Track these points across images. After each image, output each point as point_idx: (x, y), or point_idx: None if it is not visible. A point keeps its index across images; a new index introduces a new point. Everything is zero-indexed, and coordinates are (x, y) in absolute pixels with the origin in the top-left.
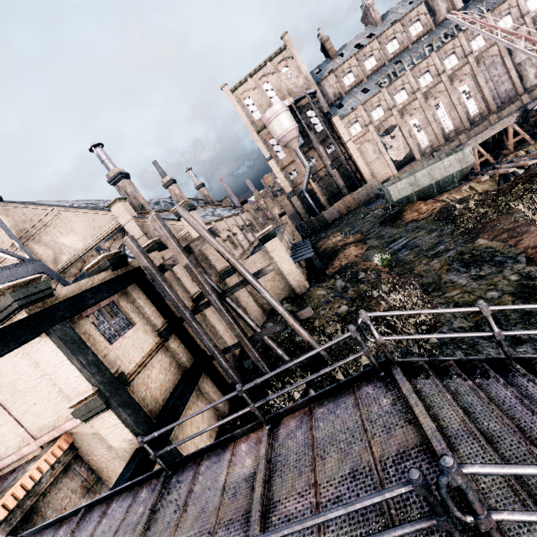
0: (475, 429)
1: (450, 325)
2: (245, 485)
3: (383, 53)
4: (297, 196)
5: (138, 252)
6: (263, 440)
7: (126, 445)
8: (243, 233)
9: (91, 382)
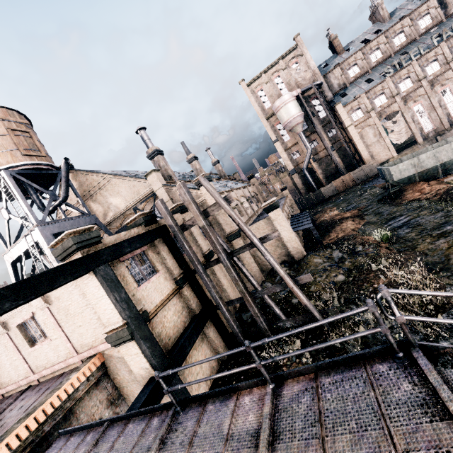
0: None
1: None
2: (248, 440)
3: (390, 46)
4: (297, 174)
5: (166, 213)
6: (266, 398)
7: (143, 372)
8: (249, 203)
9: (122, 315)
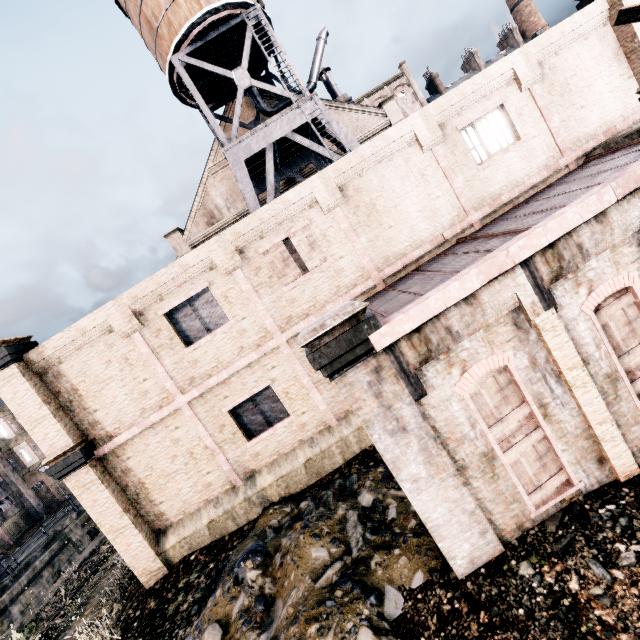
0: None
1: None
2: None
3: None
4: None
5: None
6: None
7: None
8: None
9: None
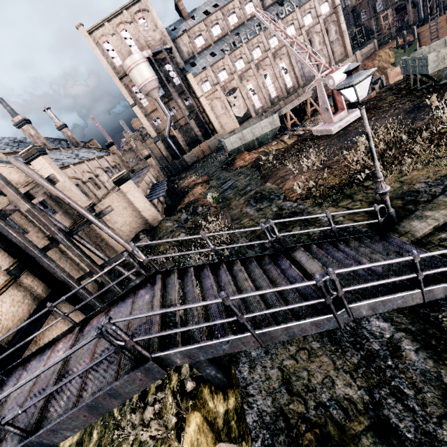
0: (177, 303)
1: (237, 243)
2: (54, 367)
3: (226, 23)
4: (162, 141)
5: None
6: (72, 336)
7: None
8: (108, 175)
9: None
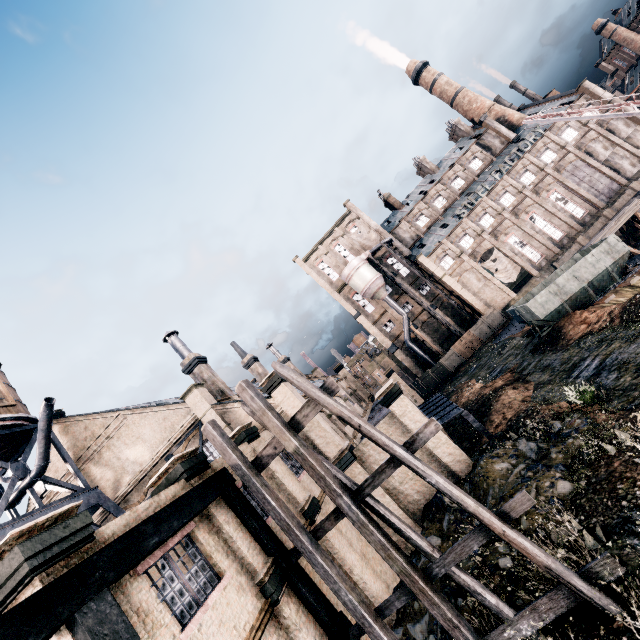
0: None
1: None
2: None
3: (450, 191)
4: (400, 349)
5: (223, 444)
6: None
7: None
8: (348, 404)
9: None
